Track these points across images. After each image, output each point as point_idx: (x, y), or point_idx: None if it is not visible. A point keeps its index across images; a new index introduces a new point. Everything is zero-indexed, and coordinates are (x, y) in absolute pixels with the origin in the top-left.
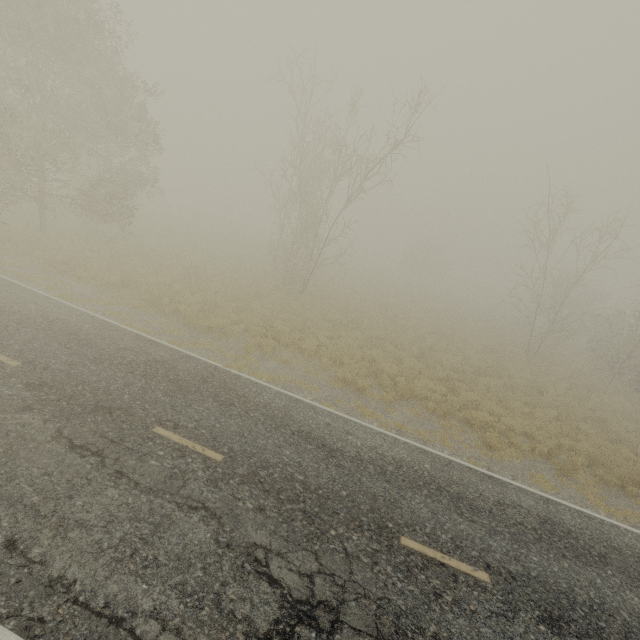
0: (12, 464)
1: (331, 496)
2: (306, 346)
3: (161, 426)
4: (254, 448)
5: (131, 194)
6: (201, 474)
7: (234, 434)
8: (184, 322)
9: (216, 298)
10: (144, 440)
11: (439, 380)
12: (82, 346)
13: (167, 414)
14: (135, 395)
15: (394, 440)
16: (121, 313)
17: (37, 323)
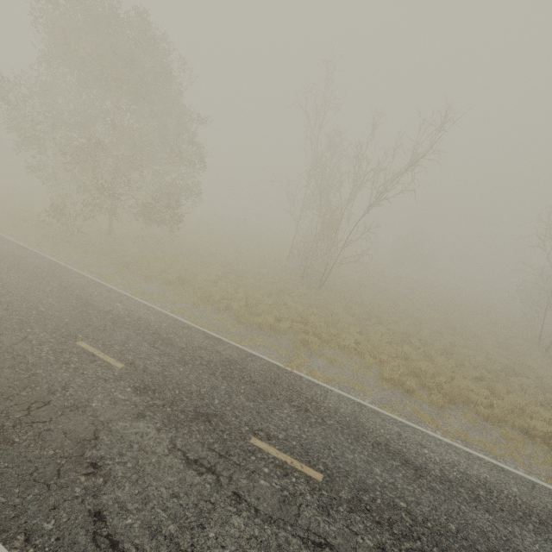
0: (142, 482)
1: (442, 531)
2: (346, 343)
3: (256, 436)
4: (345, 464)
5: (182, 204)
6: (310, 498)
7: (322, 447)
8: (236, 318)
9: (255, 294)
10: (246, 454)
11: (473, 379)
12: (166, 346)
13: (256, 422)
14: (223, 400)
15: (467, 454)
16: (185, 310)
17: (127, 322)
